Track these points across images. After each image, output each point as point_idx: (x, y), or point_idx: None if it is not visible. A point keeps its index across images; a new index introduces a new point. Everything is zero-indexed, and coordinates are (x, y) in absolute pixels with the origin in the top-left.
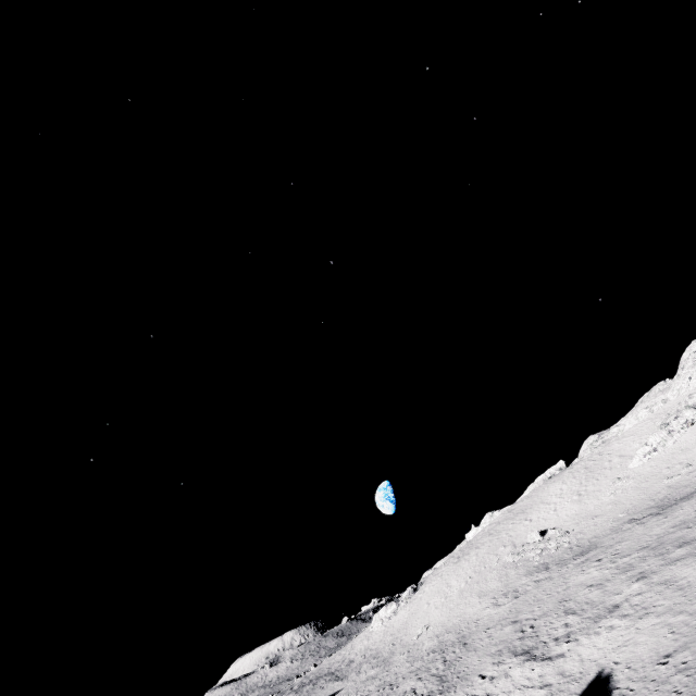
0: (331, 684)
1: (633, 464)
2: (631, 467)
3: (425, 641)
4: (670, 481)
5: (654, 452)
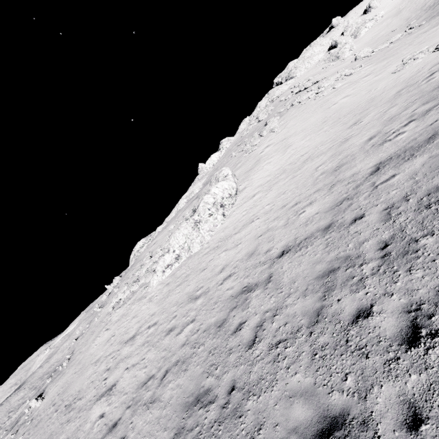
0: None
1: (347, 55)
2: (346, 57)
3: None
4: (401, 26)
5: (351, 51)
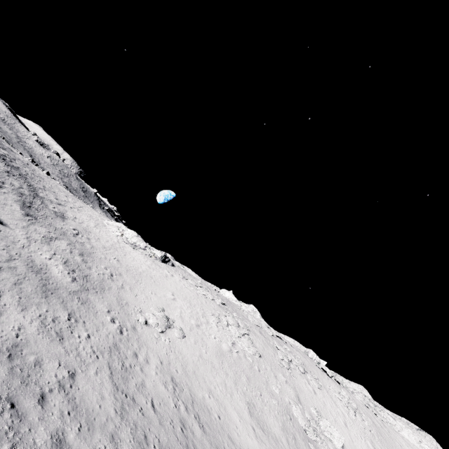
0: (11, 198)
1: None
2: None
3: (153, 356)
4: None
5: None
